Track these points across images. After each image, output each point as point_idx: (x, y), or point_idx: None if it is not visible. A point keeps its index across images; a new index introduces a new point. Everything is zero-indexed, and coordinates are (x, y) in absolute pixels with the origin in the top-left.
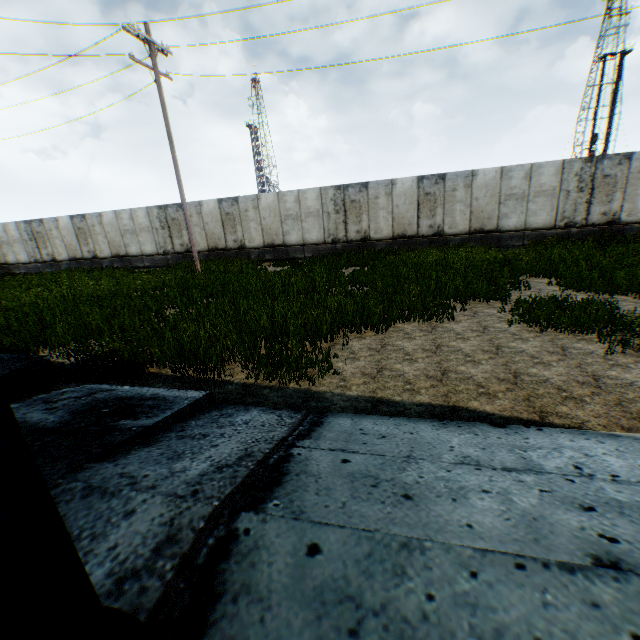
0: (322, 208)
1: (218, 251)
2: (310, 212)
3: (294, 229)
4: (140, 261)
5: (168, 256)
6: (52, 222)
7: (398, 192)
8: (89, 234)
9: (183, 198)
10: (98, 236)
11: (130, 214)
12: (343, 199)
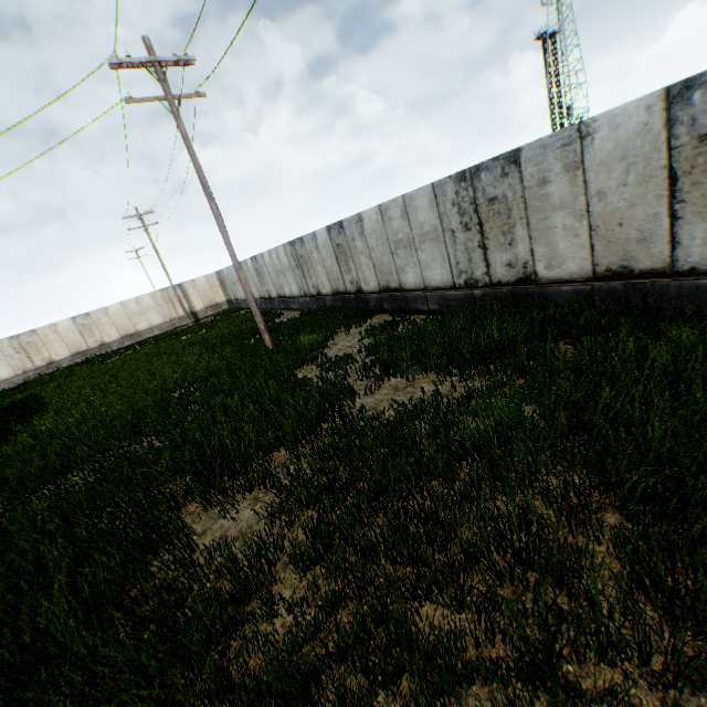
0: (441, 223)
1: (340, 295)
2: (425, 232)
3: (409, 263)
4: (292, 303)
5: (307, 299)
6: (244, 264)
7: (600, 155)
8: (262, 275)
9: (232, 257)
10: (266, 277)
11: (276, 253)
12: (473, 199)
